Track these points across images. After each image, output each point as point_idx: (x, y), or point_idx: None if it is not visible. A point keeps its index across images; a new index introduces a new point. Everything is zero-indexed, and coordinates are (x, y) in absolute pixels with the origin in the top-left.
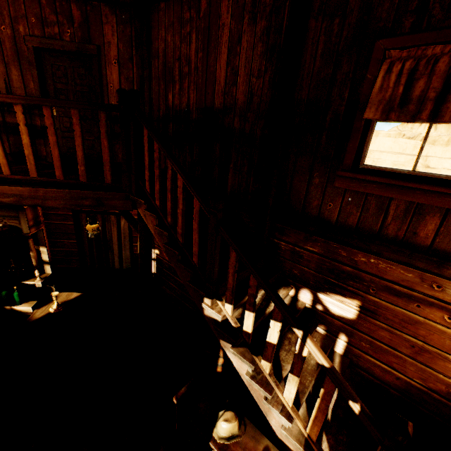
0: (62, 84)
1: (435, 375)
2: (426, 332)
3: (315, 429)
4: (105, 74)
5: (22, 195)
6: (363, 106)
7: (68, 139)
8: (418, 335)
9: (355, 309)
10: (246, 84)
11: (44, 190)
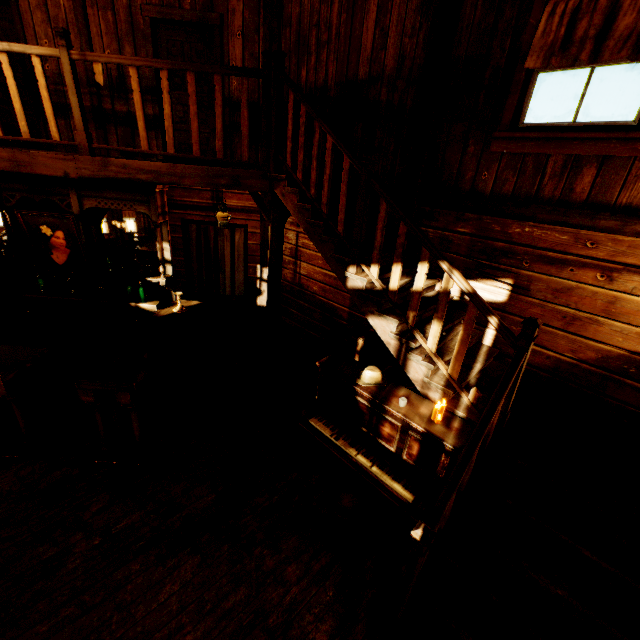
0: None
1: (585, 344)
2: (578, 298)
3: (456, 366)
4: (227, 49)
5: (159, 172)
6: (525, 56)
7: (181, 132)
8: (570, 303)
9: (507, 290)
10: (397, 47)
11: (181, 167)
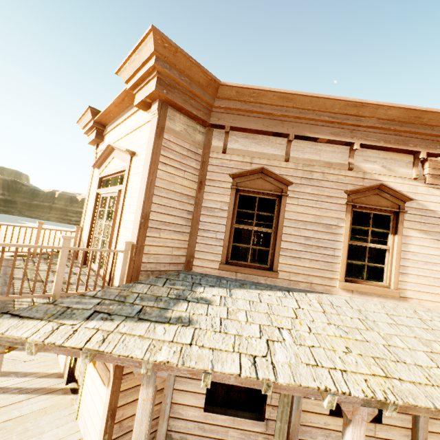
0: None
1: None
2: None
3: None
4: None
5: None
6: None
7: None
8: None
9: None
10: None
11: None
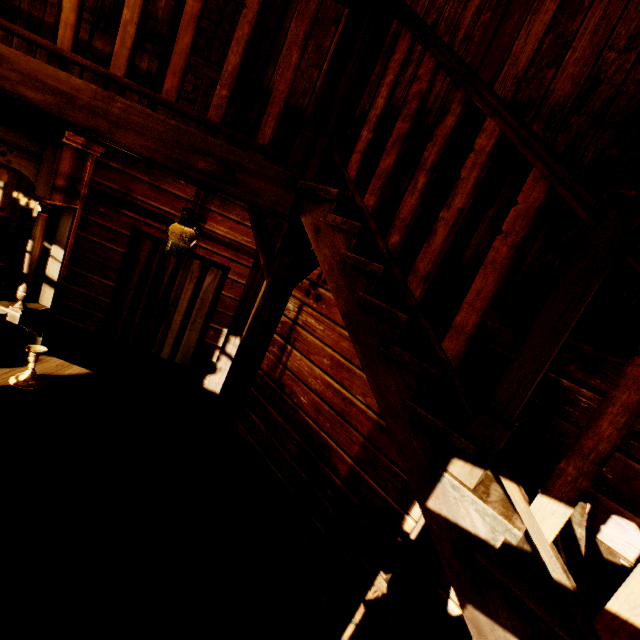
0: (209, 22)
1: None
2: None
3: None
4: (286, 28)
5: (73, 98)
6: None
7: None
8: None
9: None
10: (585, 64)
11: (125, 104)
